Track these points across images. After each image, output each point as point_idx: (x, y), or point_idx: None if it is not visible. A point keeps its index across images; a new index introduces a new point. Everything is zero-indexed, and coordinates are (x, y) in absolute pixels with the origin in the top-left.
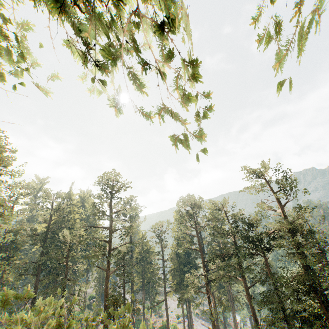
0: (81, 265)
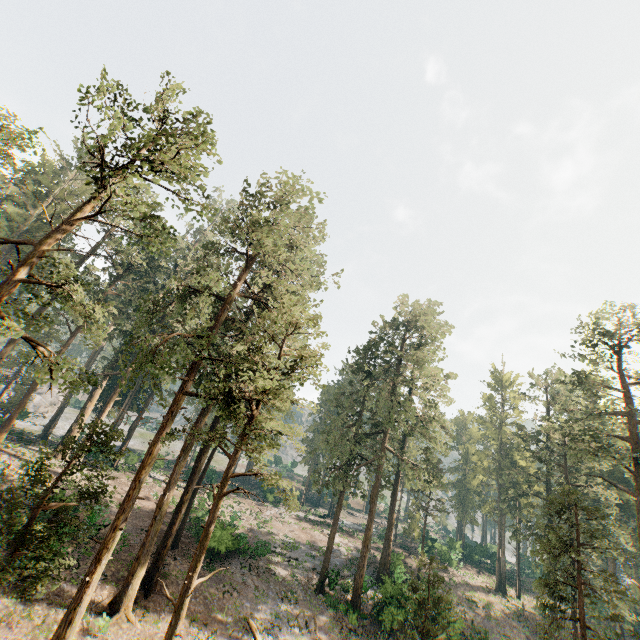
0: (605, 492)
